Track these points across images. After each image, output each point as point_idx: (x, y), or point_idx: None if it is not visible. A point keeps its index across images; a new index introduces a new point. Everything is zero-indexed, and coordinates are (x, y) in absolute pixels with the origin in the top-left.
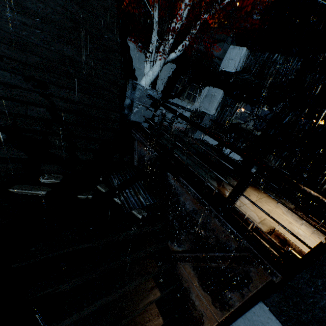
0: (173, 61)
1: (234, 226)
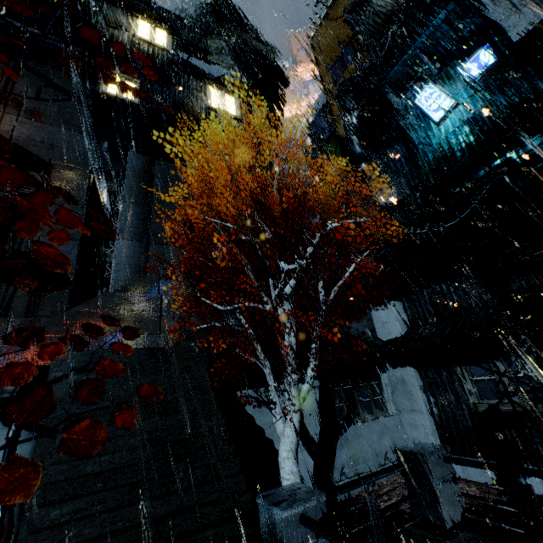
0: None
1: None
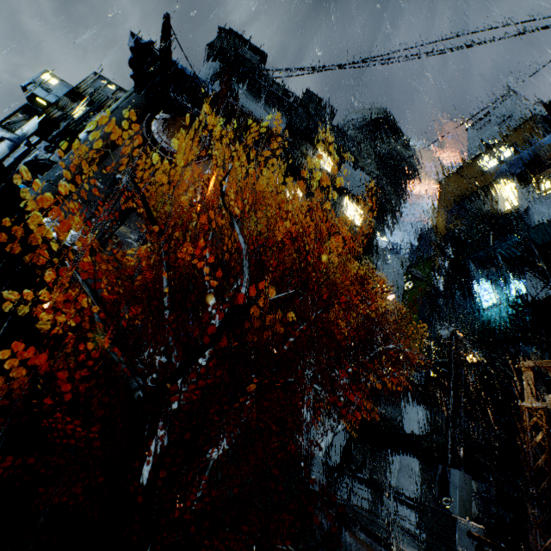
0: (345, 429)
1: None
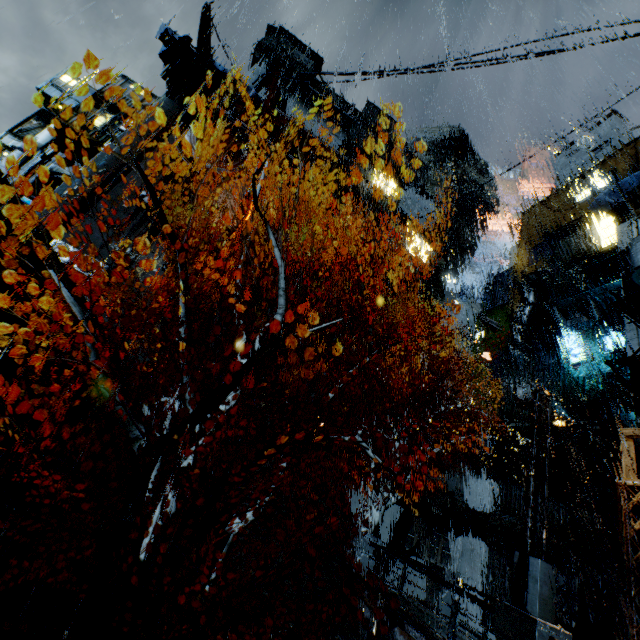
0: (399, 502)
1: None
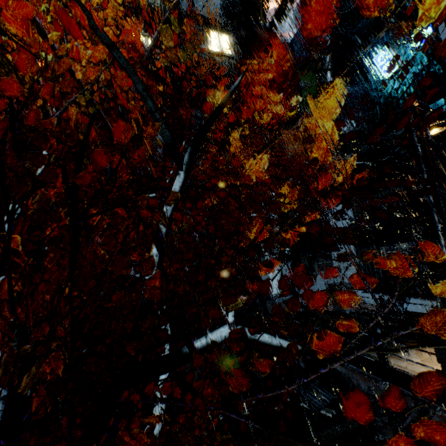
0: None
1: (398, 384)
